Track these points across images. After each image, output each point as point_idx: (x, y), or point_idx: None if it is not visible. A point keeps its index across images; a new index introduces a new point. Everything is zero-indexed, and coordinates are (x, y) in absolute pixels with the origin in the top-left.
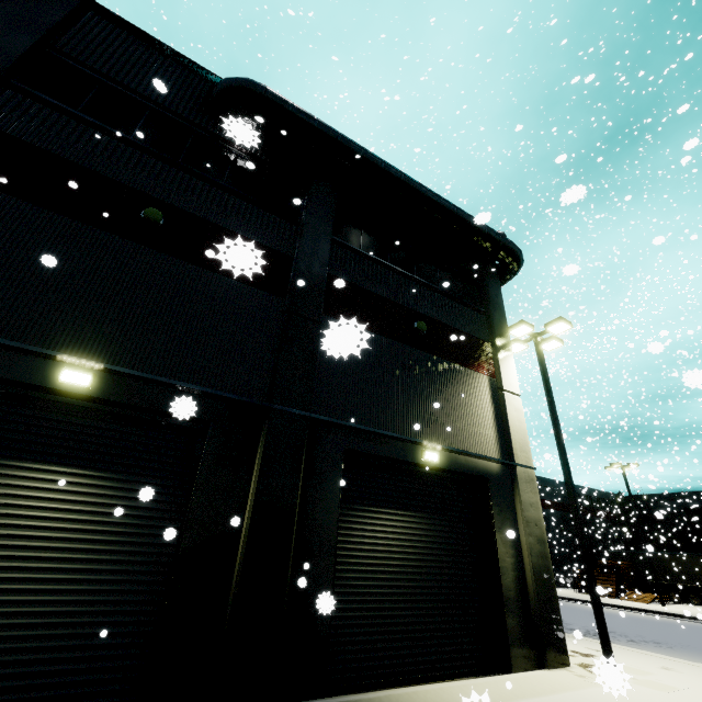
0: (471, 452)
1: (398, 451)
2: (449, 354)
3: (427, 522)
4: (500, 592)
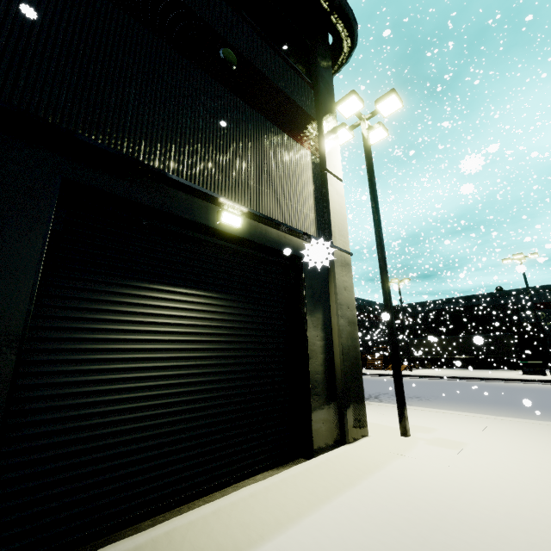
0: (285, 224)
1: (179, 205)
2: (266, 111)
3: (222, 304)
4: (307, 377)
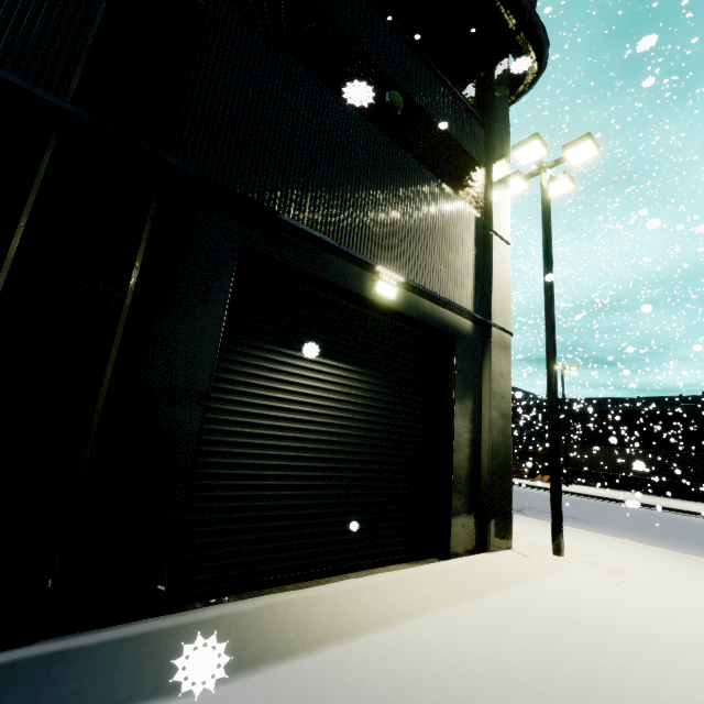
0: (441, 296)
1: (336, 272)
2: (429, 161)
3: (367, 381)
4: (450, 471)
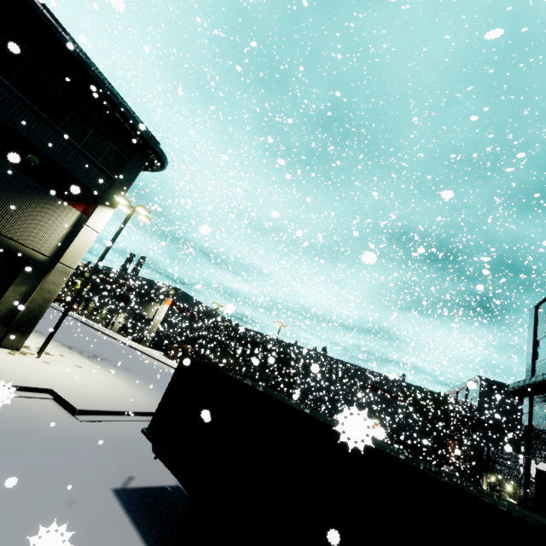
0: (19, 242)
1: None
2: (52, 187)
3: None
4: None
